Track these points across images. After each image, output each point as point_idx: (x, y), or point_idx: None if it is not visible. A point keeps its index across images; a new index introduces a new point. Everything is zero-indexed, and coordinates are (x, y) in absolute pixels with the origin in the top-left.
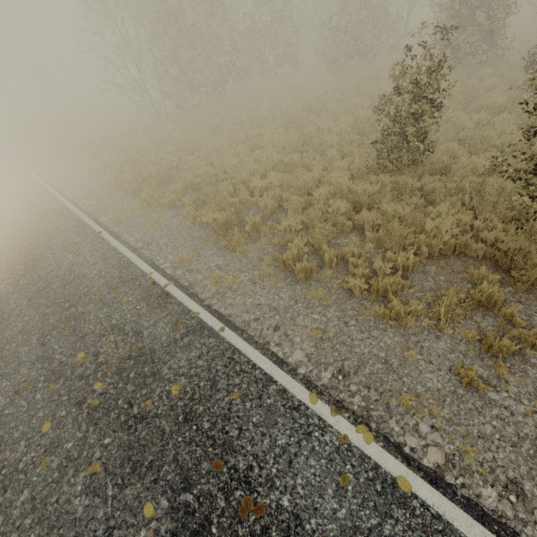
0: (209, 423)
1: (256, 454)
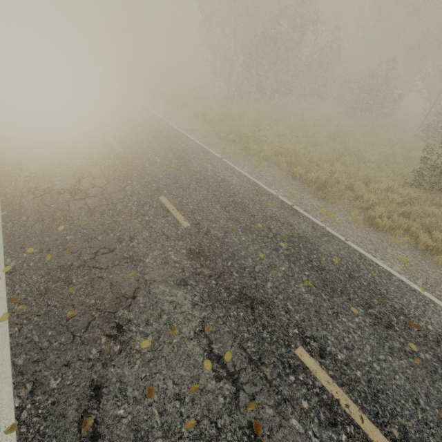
0: (365, 282)
1: (402, 304)
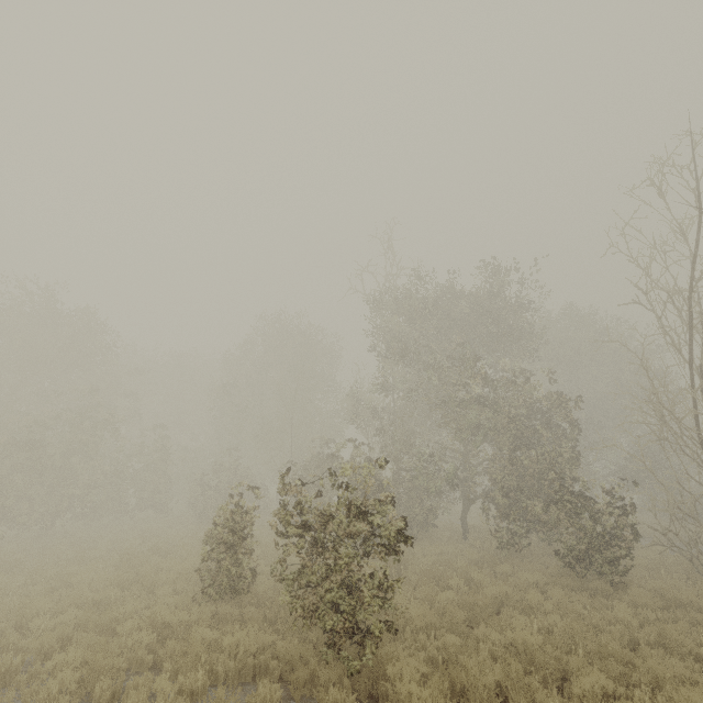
0: None
1: None
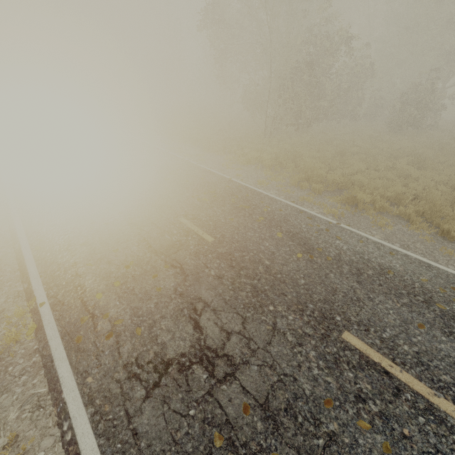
0: None
1: None
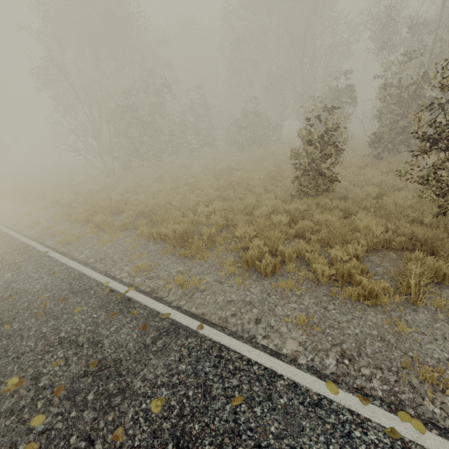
0: (213, 446)
1: None
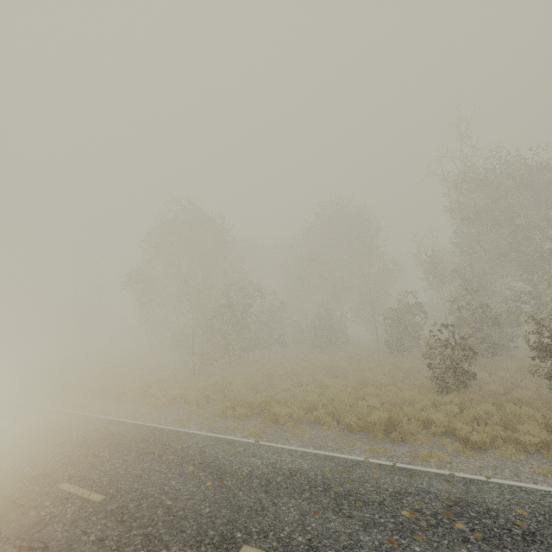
0: None
1: None
